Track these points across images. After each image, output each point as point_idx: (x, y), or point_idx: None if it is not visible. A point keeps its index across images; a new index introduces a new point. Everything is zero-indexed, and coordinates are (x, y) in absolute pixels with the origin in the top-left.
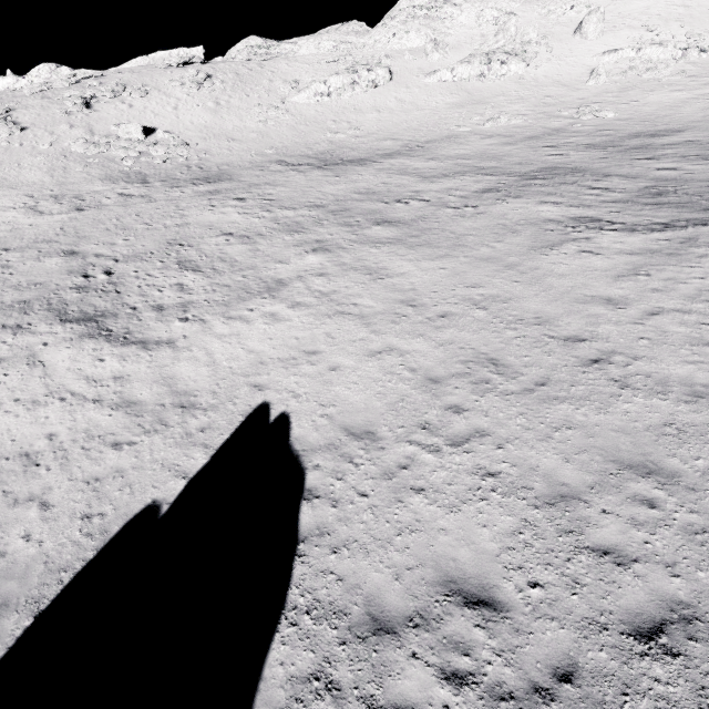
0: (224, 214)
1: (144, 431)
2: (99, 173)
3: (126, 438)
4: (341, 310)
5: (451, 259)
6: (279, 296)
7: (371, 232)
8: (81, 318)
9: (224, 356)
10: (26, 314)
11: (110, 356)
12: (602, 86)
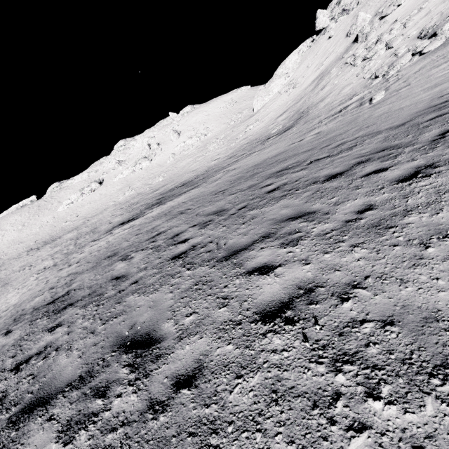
0: None
1: None
2: None
3: None
4: None
5: None
6: None
7: None
8: None
9: None
10: None
11: None
12: (171, 162)
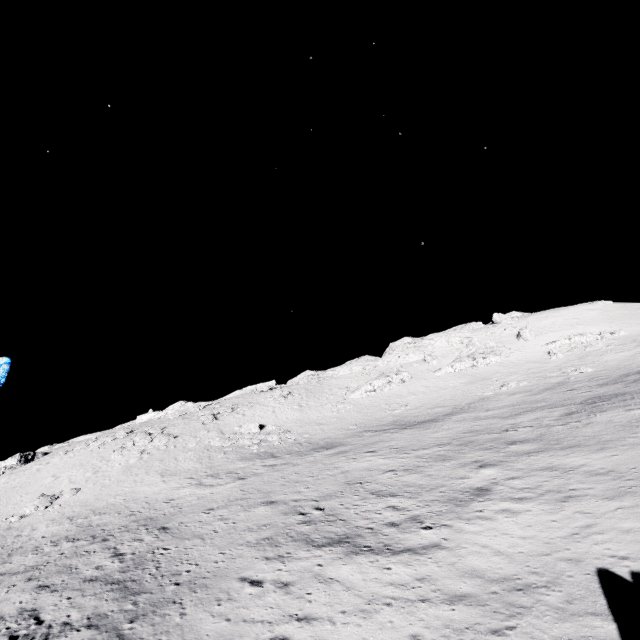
0: (370, 461)
1: (507, 615)
2: (235, 456)
3: (497, 624)
4: (566, 495)
5: (611, 449)
6: (493, 497)
7: (513, 448)
8: (330, 541)
9: (502, 545)
10: (277, 546)
11: (391, 563)
12: (563, 358)
